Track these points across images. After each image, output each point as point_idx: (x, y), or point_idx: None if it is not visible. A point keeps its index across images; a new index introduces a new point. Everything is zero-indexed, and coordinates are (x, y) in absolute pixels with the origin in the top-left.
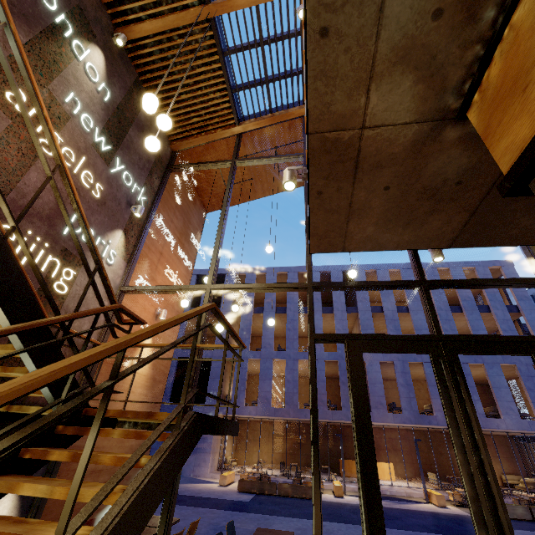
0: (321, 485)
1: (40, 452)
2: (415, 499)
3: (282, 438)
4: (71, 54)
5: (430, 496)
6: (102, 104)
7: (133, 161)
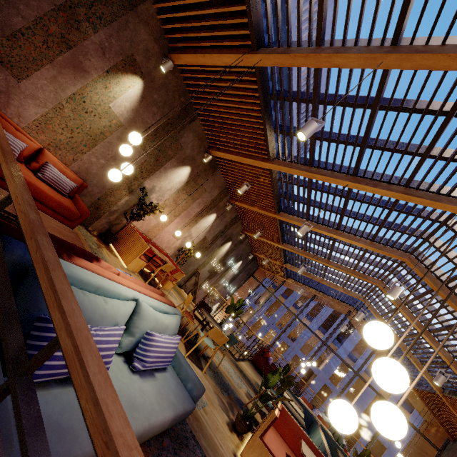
0: None
1: None
2: None
3: None
4: (230, 270)
5: None
6: (233, 274)
7: (236, 282)
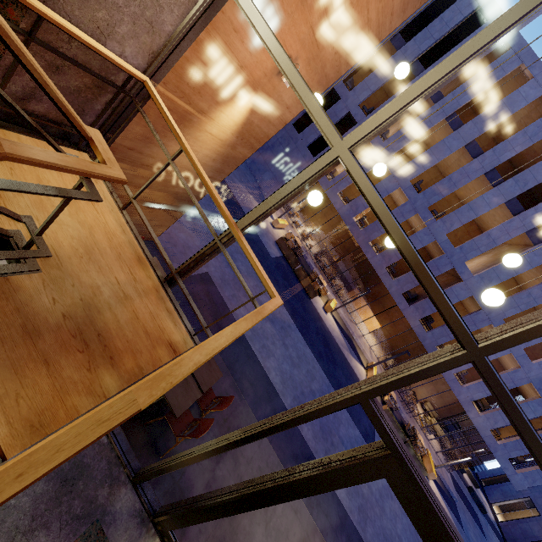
0: (324, 293)
1: None
2: (362, 358)
3: (341, 235)
4: None
5: (371, 369)
6: None
7: None
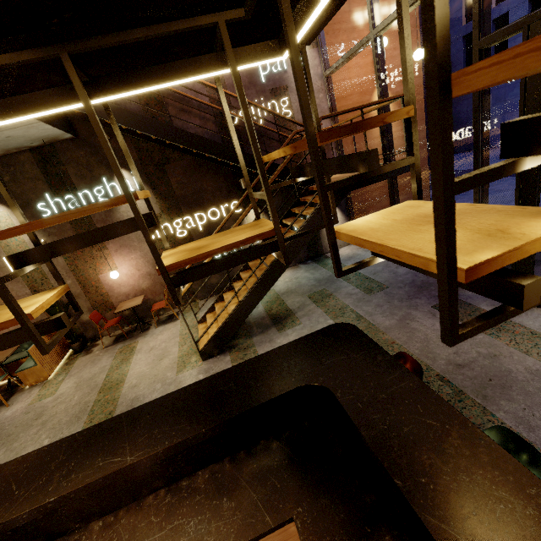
0: None
1: (294, 210)
2: None
3: None
4: None
5: None
6: None
7: None
